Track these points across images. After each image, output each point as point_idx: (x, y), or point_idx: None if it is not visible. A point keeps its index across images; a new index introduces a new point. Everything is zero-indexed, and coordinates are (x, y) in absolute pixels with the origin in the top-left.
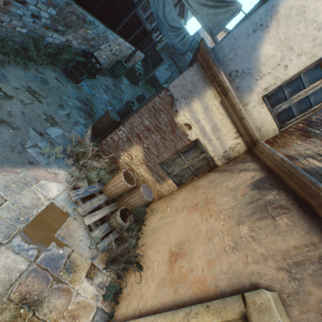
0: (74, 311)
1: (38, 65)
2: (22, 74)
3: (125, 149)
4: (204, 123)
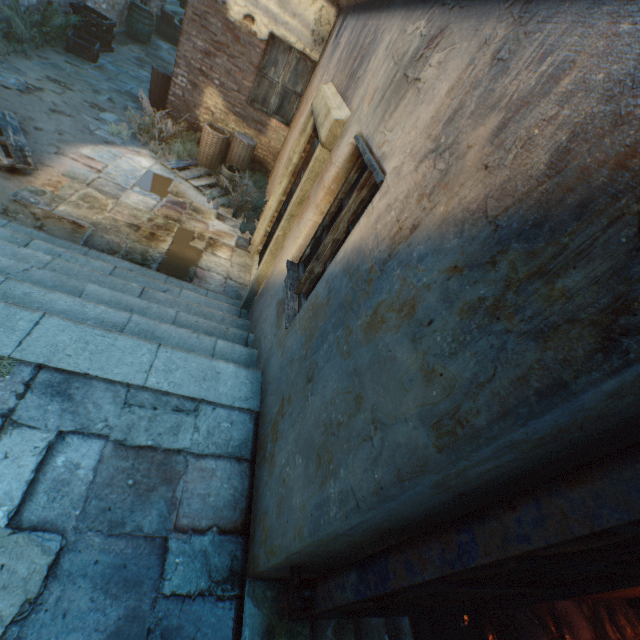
0: (216, 233)
1: (35, 50)
2: (30, 65)
3: (197, 103)
4: (264, 1)
